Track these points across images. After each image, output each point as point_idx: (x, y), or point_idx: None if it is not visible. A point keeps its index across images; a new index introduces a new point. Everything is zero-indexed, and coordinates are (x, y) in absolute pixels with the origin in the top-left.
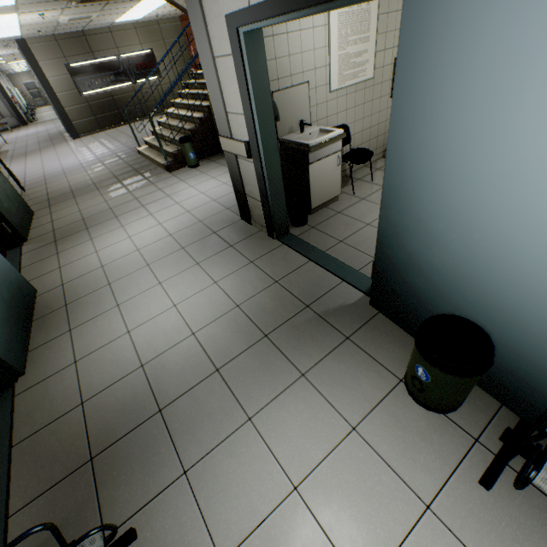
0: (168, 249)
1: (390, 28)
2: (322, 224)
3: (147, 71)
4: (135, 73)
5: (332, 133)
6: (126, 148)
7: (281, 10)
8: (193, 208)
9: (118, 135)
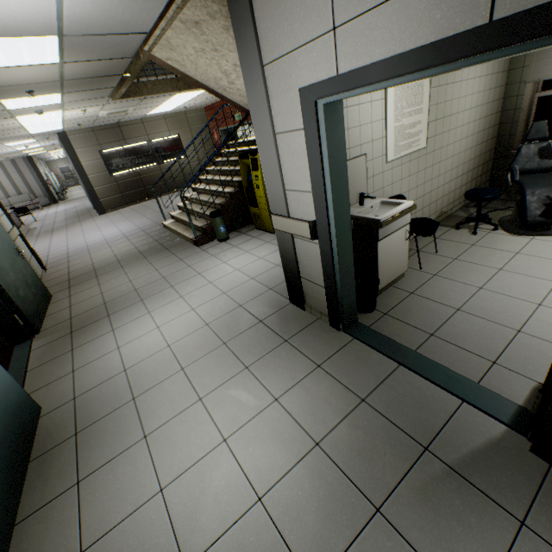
0: (206, 344)
1: (440, 100)
2: (396, 309)
3: (173, 152)
4: (162, 155)
5: (402, 206)
6: (151, 222)
7: (395, 72)
8: (230, 289)
9: (143, 209)
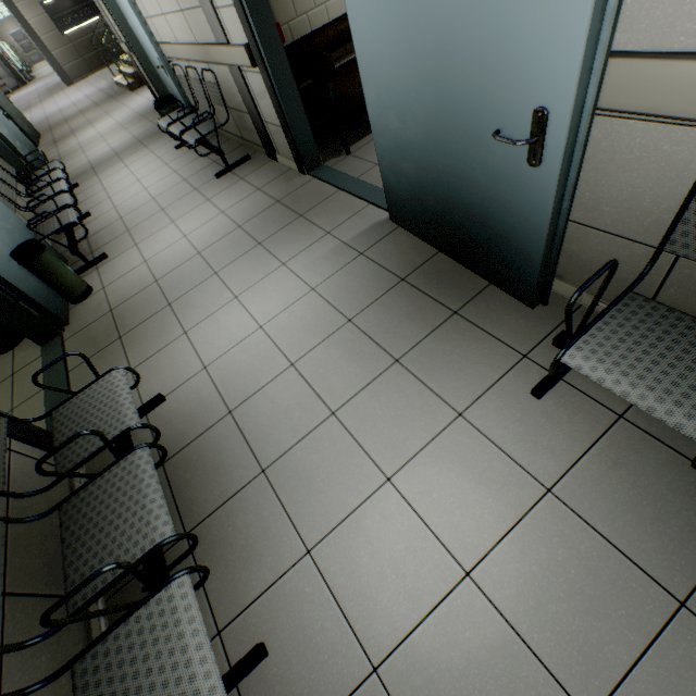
0: (115, 129)
1: None
2: None
3: None
4: None
5: None
6: (109, 83)
7: None
8: (136, 108)
9: (105, 74)
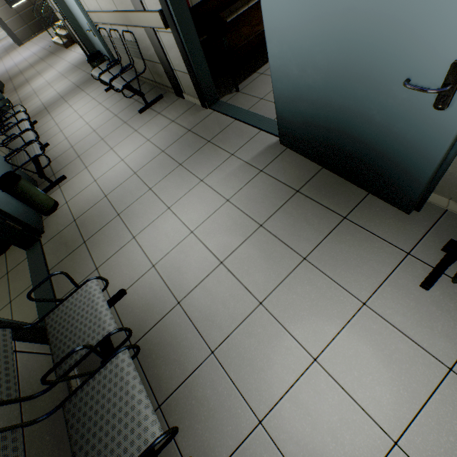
0: (58, 77)
1: None
2: None
3: None
4: None
5: None
6: (49, 43)
7: None
8: (71, 61)
9: (45, 36)
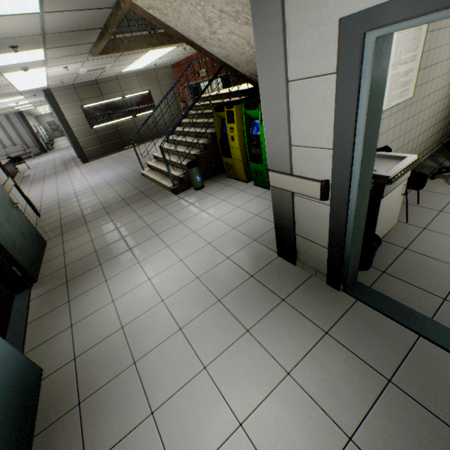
0: (200, 301)
1: (431, 46)
2: (394, 266)
3: (145, 107)
4: (135, 109)
5: (407, 160)
6: (130, 170)
7: None
8: (214, 239)
9: (121, 158)
